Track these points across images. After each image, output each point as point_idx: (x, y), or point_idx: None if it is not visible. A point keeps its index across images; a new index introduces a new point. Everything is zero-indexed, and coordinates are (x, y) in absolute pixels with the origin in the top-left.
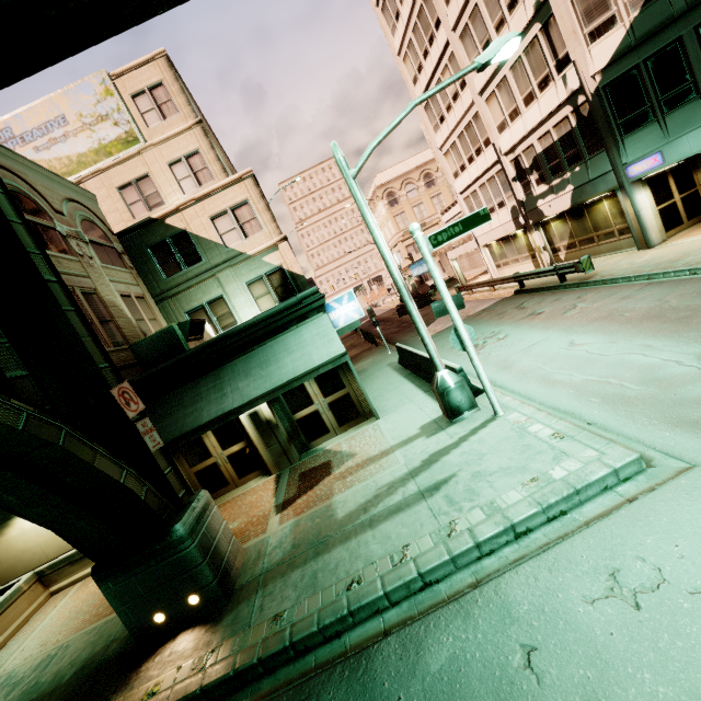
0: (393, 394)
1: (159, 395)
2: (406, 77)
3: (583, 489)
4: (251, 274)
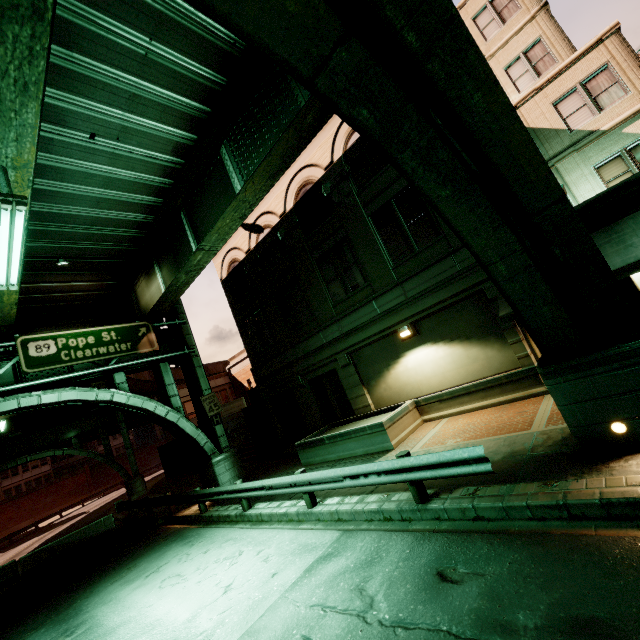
0: None
1: None
2: None
3: None
4: (602, 154)
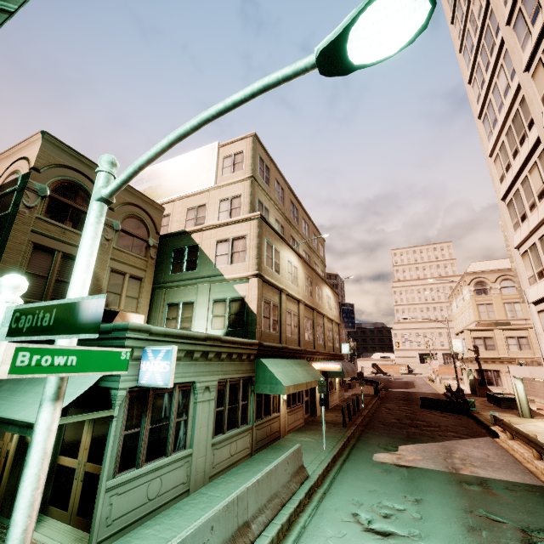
0: (182, 524)
1: None
2: (494, 175)
3: None
4: (220, 294)
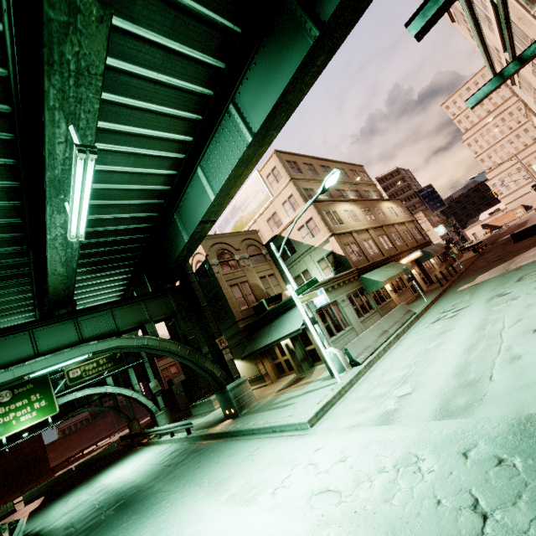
0: None
1: (257, 330)
2: (465, 36)
3: (289, 425)
4: (318, 257)
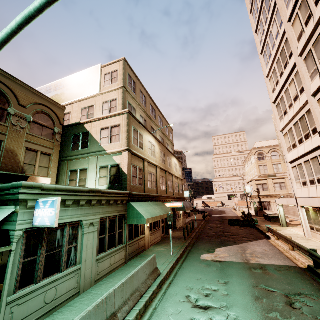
0: (70, 318)
1: None
2: (269, 88)
3: None
4: (104, 163)
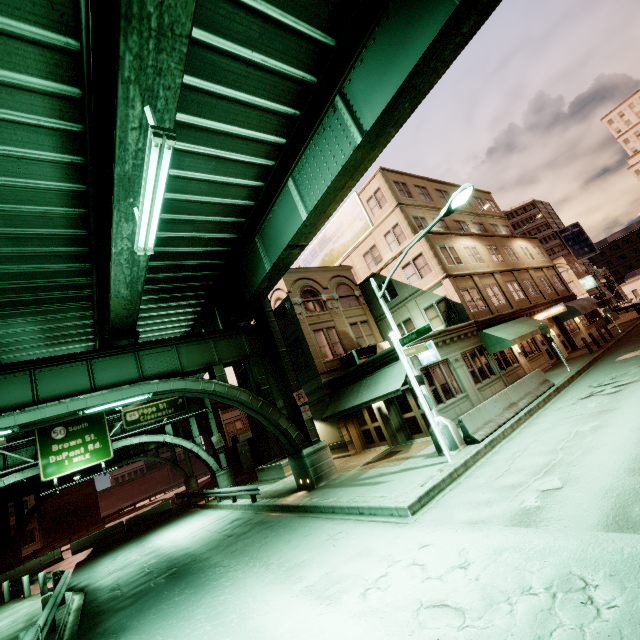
0: None
1: (342, 387)
2: None
3: (382, 508)
4: (426, 303)
